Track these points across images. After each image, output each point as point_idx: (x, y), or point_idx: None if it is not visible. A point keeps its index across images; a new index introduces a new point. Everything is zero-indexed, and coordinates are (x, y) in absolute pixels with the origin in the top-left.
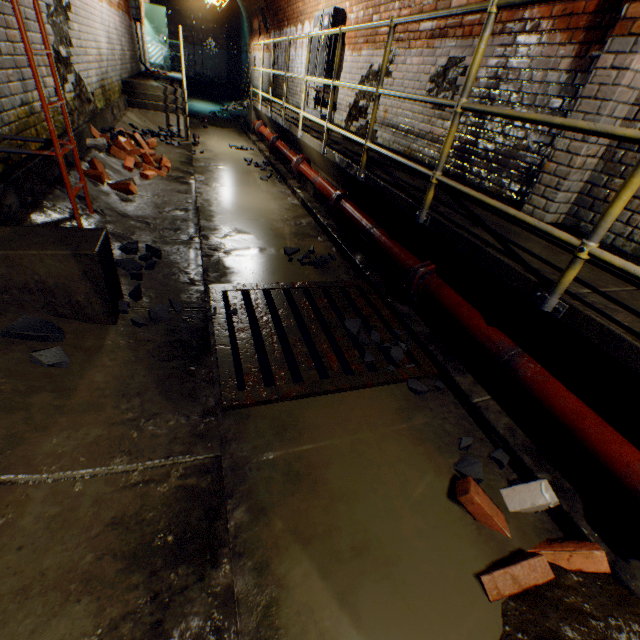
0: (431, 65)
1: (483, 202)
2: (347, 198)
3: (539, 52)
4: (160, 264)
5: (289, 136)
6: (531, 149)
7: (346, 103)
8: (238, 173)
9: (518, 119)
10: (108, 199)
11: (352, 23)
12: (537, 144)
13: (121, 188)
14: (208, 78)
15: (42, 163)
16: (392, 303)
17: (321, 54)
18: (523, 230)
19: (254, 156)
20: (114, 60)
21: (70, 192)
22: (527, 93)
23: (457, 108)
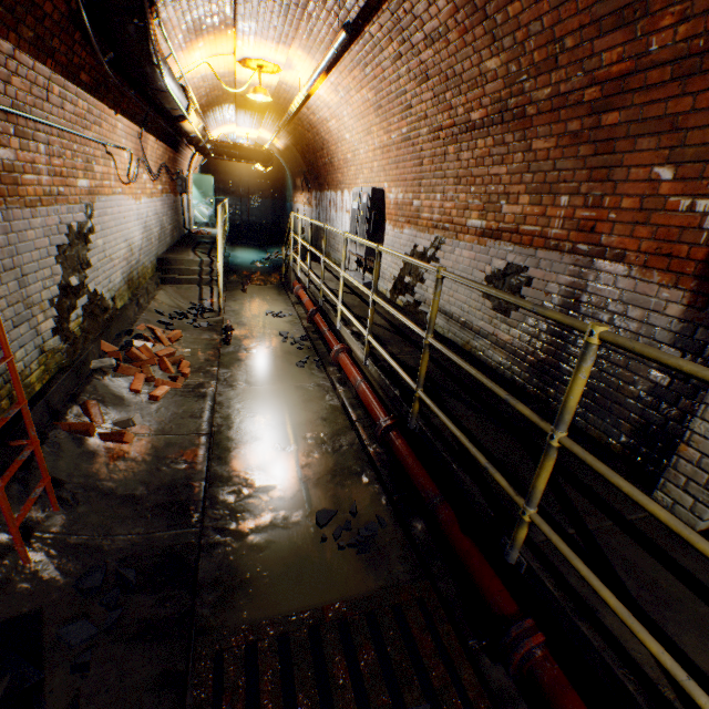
0: (485, 262)
1: (630, 630)
2: (397, 428)
3: (630, 286)
4: (129, 606)
5: (328, 315)
6: (644, 400)
7: (390, 274)
8: (270, 358)
9: (681, 537)
10: (91, 465)
11: (391, 202)
12: (653, 397)
13: (113, 439)
14: (254, 224)
15: (3, 449)
16: (477, 657)
17: (361, 226)
18: (679, 580)
19: (291, 325)
20: (150, 244)
21: (11, 524)
22: (623, 328)
23: (552, 440)
